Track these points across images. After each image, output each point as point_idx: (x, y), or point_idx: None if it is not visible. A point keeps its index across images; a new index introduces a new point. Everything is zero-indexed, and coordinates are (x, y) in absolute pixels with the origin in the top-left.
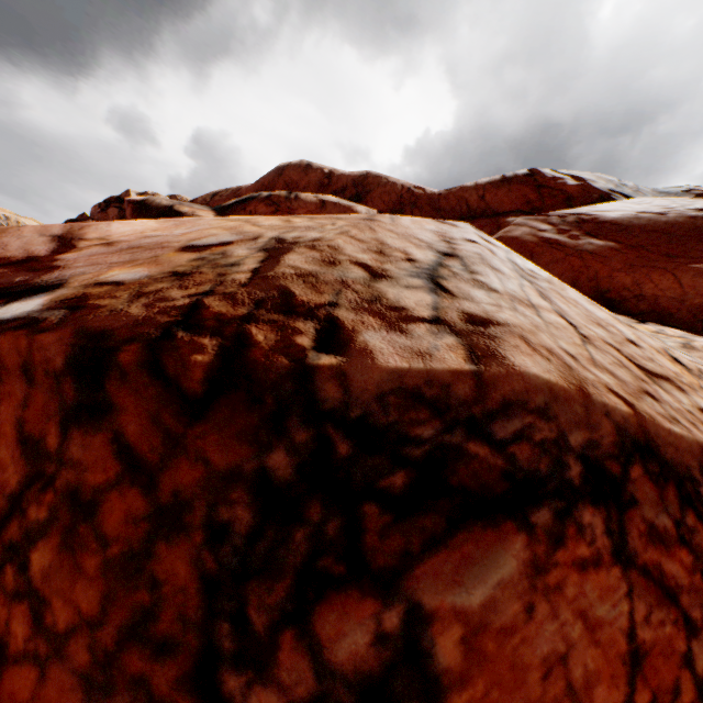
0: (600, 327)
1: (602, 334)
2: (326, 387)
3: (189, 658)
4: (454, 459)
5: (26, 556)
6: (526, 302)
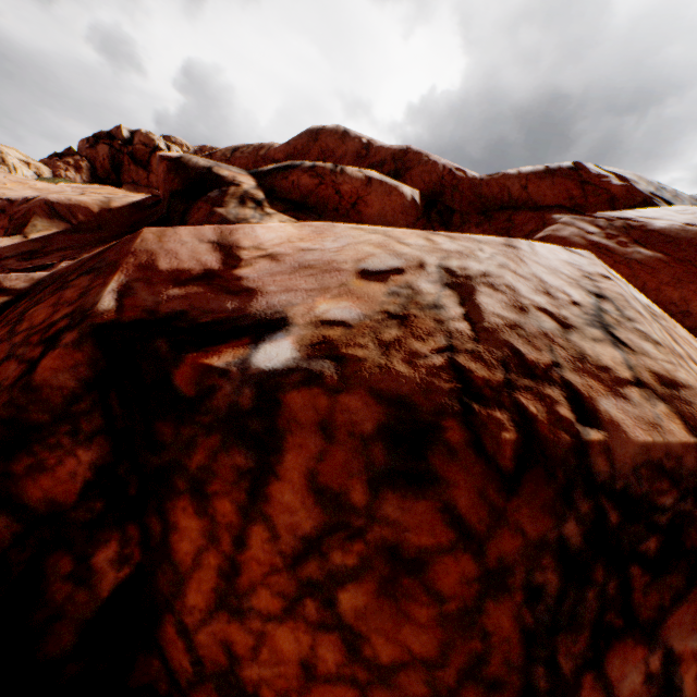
0: None
1: None
2: (597, 461)
3: (512, 694)
4: (687, 524)
5: (331, 594)
6: (675, 352)
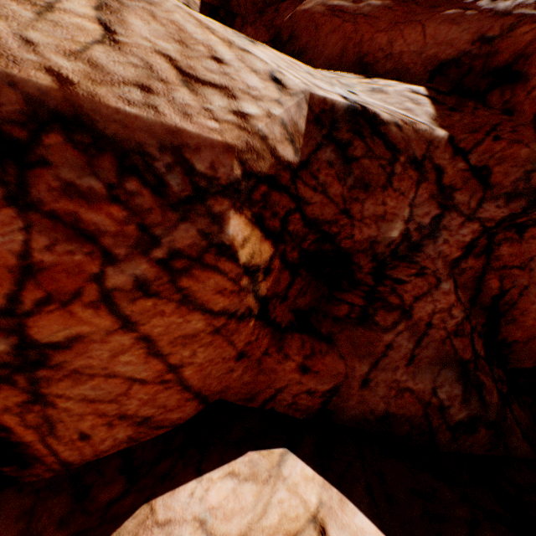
0: (177, 44)
1: (169, 48)
2: None
3: None
4: None
5: None
6: (40, 3)
